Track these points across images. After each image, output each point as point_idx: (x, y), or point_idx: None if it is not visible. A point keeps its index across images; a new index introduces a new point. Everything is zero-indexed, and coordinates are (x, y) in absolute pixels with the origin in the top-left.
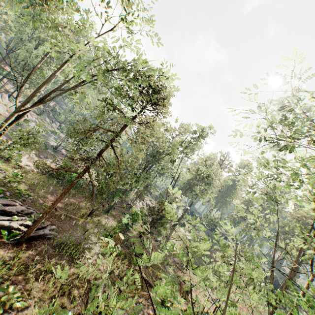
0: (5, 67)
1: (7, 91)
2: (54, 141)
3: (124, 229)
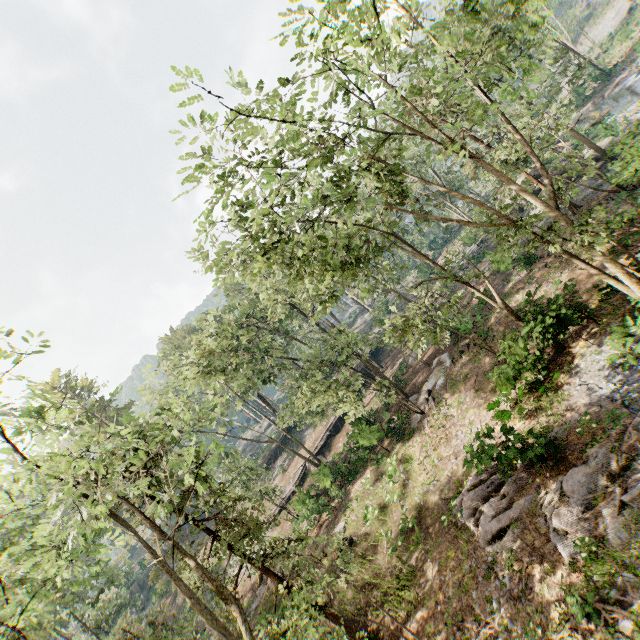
0: None
1: None
2: None
3: None
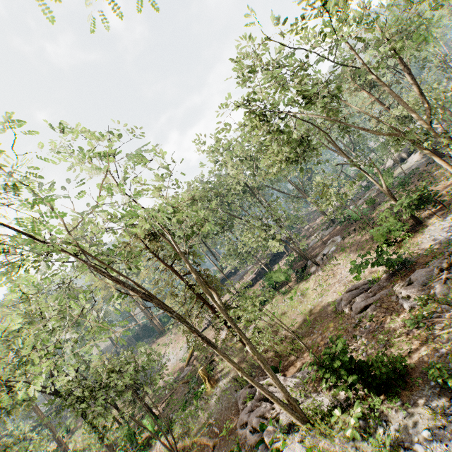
0: None
1: None
2: None
3: (158, 434)
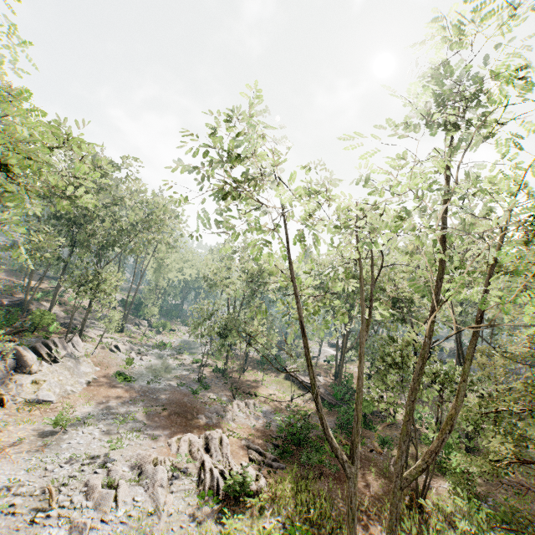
0: (24, 282)
1: (64, 326)
2: (177, 363)
3: None
